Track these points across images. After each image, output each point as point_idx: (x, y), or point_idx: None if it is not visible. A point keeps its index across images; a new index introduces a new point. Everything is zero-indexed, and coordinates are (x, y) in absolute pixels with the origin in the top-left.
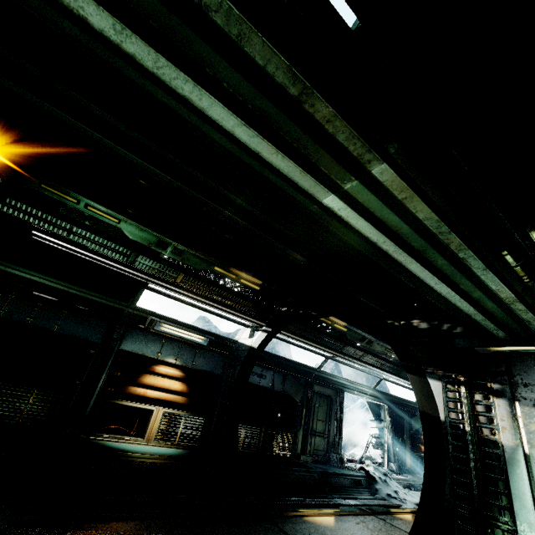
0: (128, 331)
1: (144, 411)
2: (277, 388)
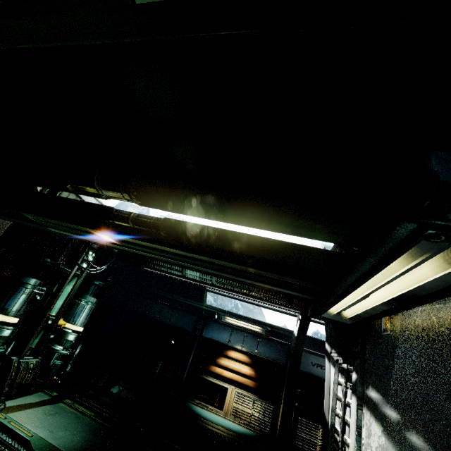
0: (207, 323)
1: (222, 388)
2: None
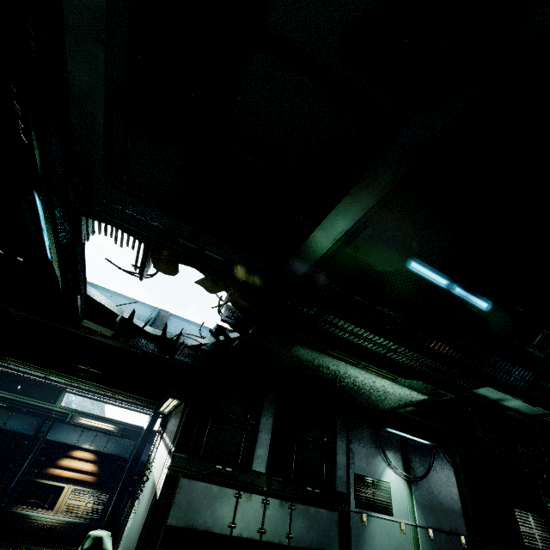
0: (55, 425)
1: (58, 488)
2: None
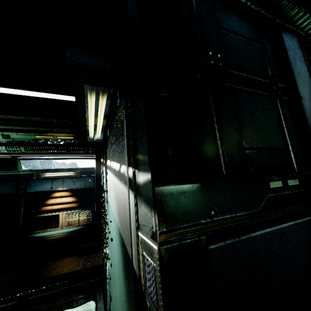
0: (29, 183)
1: (55, 216)
2: None
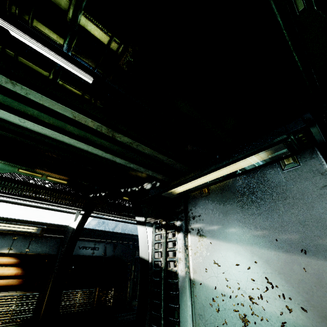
0: None
1: None
2: (109, 255)
